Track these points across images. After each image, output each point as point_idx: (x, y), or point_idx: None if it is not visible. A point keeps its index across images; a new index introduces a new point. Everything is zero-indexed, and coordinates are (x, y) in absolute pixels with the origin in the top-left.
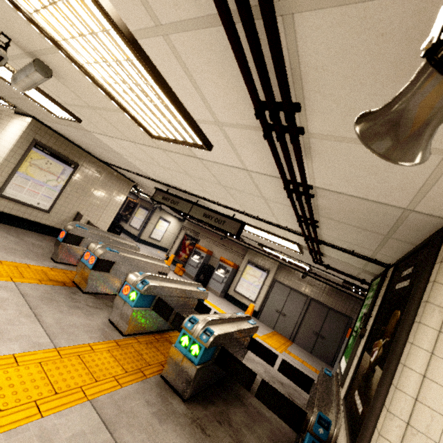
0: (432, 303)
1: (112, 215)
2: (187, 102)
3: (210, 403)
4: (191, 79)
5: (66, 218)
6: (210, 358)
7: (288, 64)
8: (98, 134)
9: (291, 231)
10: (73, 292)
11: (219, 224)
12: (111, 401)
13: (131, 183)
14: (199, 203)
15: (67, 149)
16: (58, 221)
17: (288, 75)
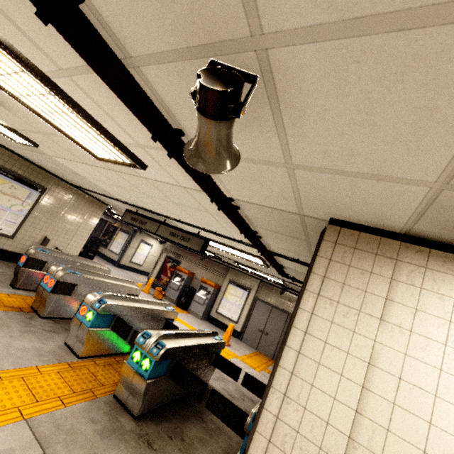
0: (308, 290)
1: (84, 239)
2: (110, 128)
3: (165, 420)
4: (103, 110)
5: (33, 243)
6: (165, 373)
7: (156, 100)
8: (58, 158)
9: (246, 244)
10: (30, 317)
11: (184, 242)
12: (51, 420)
13: (104, 206)
14: (168, 223)
15: (33, 174)
16: (23, 246)
17: (162, 108)
